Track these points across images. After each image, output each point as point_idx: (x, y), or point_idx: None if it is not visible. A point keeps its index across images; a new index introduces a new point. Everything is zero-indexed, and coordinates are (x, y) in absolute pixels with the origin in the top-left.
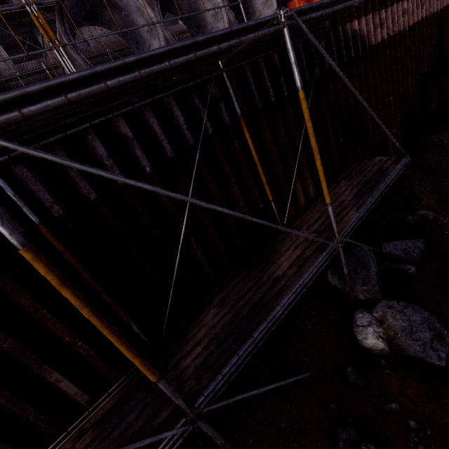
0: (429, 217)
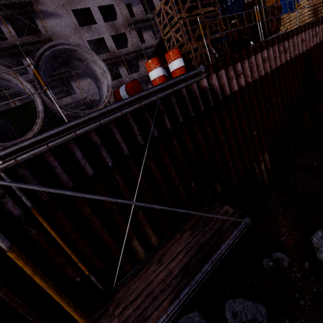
0: (283, 264)
